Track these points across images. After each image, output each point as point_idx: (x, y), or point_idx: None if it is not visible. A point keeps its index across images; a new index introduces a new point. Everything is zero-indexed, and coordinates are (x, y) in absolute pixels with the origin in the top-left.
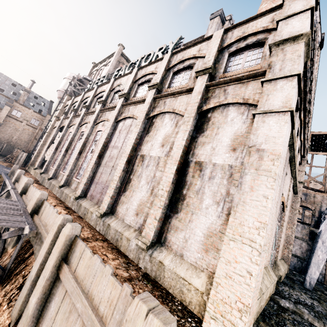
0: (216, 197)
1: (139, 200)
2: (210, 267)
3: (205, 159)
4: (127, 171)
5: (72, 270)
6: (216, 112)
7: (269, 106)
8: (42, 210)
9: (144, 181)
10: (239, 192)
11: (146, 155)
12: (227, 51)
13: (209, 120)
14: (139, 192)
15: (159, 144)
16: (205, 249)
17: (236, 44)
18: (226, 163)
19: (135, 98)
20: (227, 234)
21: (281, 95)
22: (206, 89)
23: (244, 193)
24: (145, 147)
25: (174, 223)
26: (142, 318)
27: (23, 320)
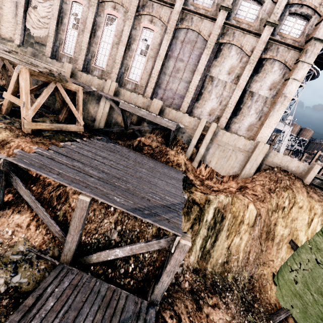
0: (257, 111)
1: (211, 107)
2: (248, 136)
3: (255, 91)
4: (198, 86)
5: (219, 139)
6: (268, 62)
7: (296, 76)
8: (167, 113)
9: (214, 96)
10: (273, 111)
11: (215, 77)
12: (289, 8)
13: (262, 66)
14: (210, 102)
15: (226, 72)
16: (248, 130)
17: (296, 6)
18: (265, 95)
19: (198, 5)
20: (264, 125)
21: (302, 72)
22: (268, 40)
23: (274, 112)
24: (214, 71)
25: (234, 120)
26: (263, 145)
27: (199, 156)
